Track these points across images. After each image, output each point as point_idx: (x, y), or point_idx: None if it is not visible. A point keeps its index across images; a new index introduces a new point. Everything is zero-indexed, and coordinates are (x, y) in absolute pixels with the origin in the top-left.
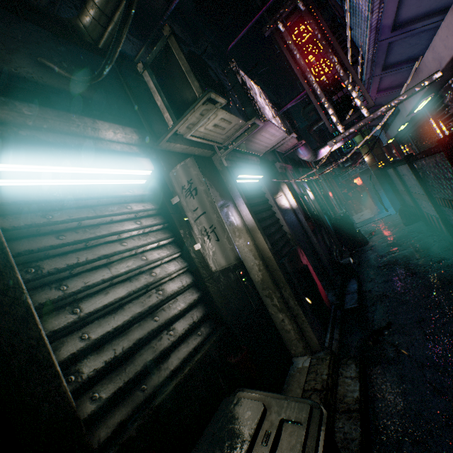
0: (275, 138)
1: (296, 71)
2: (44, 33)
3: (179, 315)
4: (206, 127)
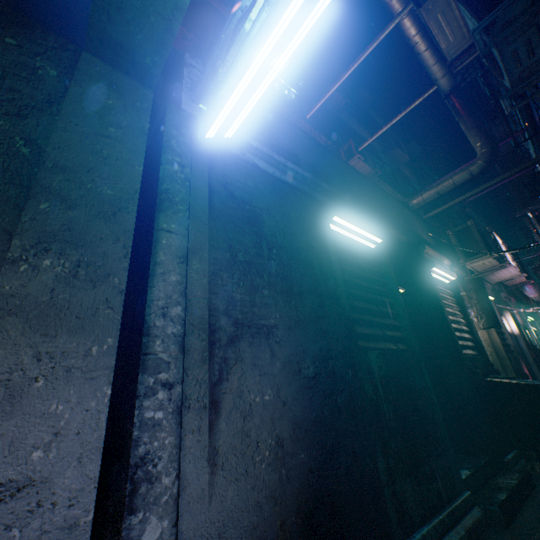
0: (509, 274)
1: (538, 239)
2: (421, 221)
3: (466, 339)
4: (477, 263)
